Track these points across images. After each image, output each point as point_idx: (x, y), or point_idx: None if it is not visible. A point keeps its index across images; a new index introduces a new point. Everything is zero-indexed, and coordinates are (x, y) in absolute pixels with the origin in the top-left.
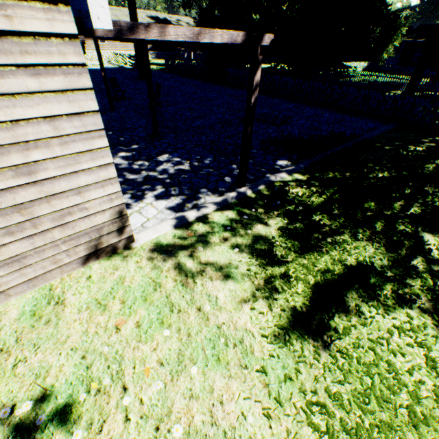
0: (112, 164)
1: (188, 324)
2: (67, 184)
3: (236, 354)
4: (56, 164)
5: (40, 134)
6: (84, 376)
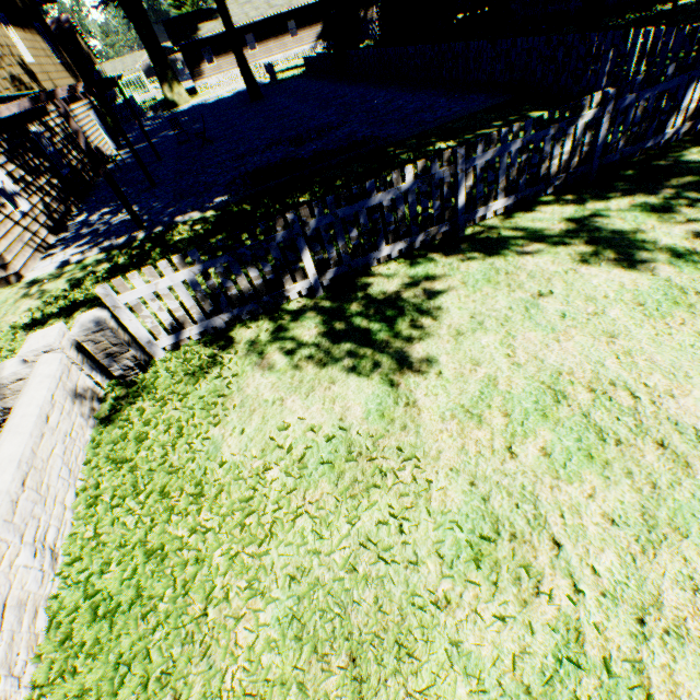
0: None
1: None
2: None
3: None
4: None
5: None
6: None
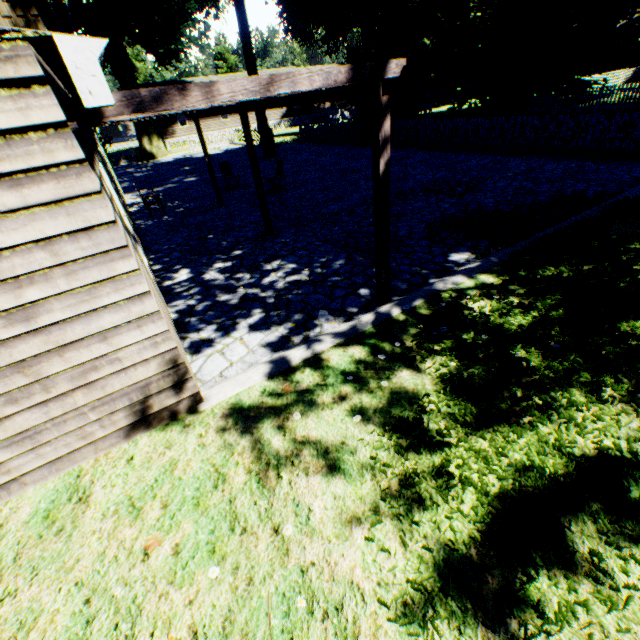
0: (148, 293)
1: (254, 558)
2: (84, 329)
3: (325, 637)
4: (64, 303)
5: (34, 265)
6: (79, 637)
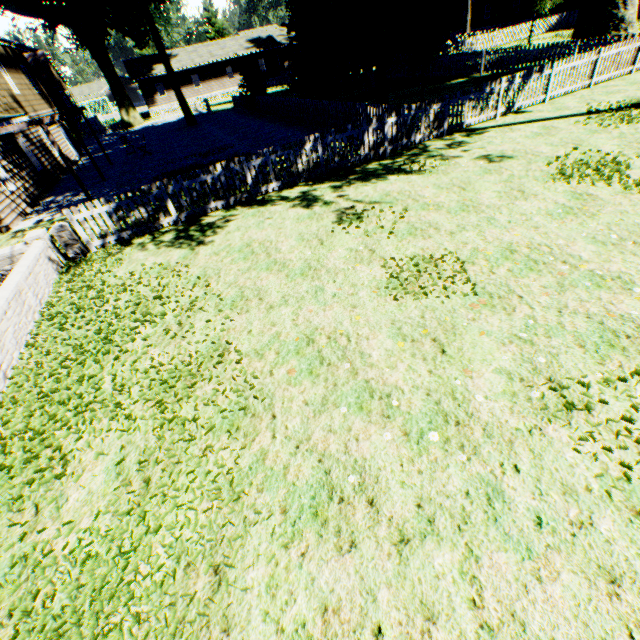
0: None
1: None
2: None
3: None
4: None
5: None
6: None
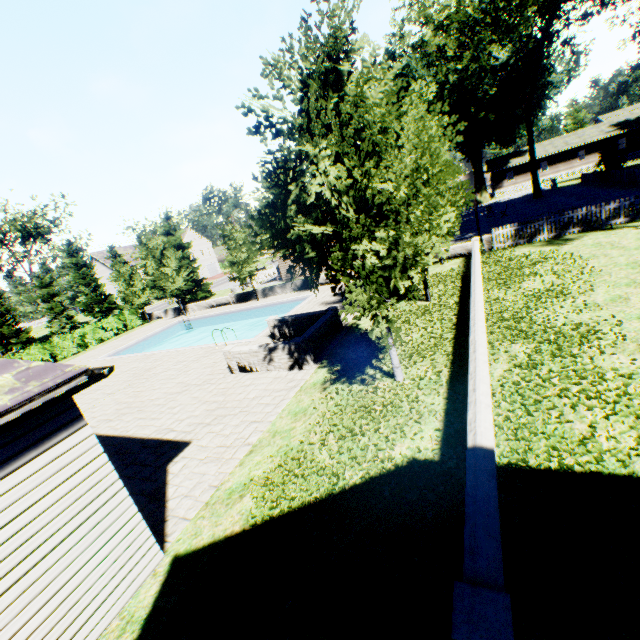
0: None
1: None
2: None
3: None
4: None
5: None
6: None
